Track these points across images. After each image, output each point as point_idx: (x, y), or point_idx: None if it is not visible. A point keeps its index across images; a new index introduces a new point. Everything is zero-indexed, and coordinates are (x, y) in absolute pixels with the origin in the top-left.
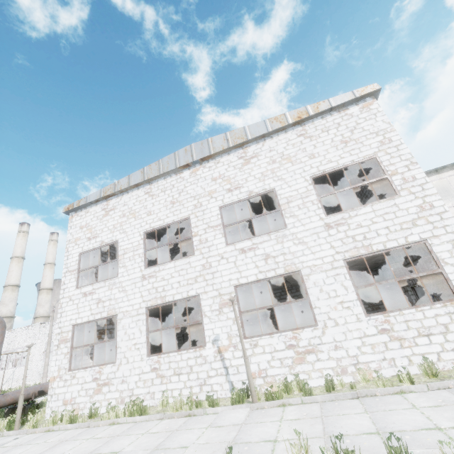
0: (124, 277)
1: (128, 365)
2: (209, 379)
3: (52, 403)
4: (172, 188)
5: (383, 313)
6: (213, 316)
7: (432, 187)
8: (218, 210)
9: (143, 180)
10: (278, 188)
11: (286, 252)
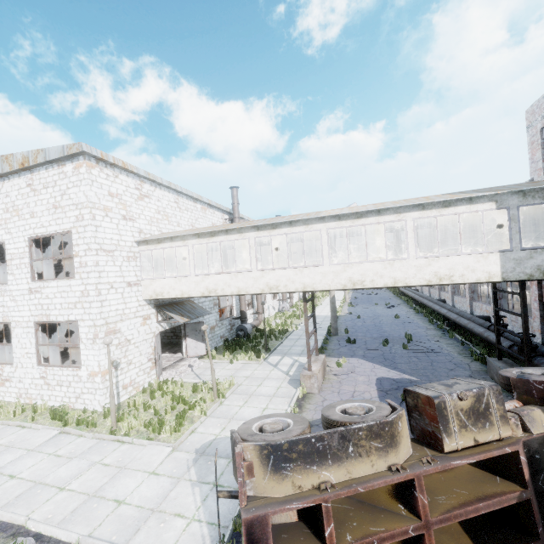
0: None
1: None
2: None
3: None
4: None
5: (46, 366)
6: None
7: (93, 277)
8: None
9: None
10: (7, 242)
11: (5, 305)
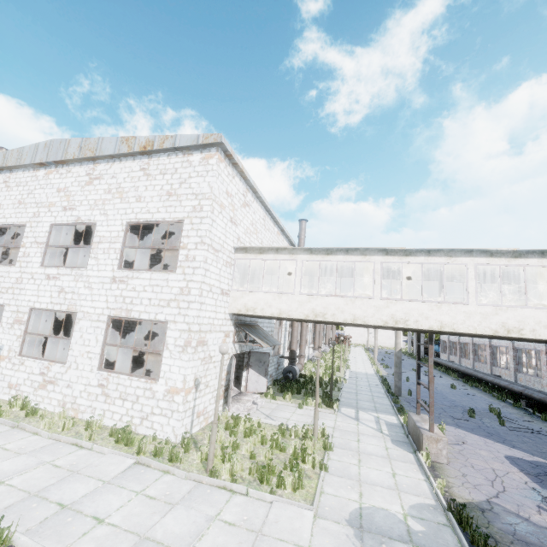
0: None
1: None
2: None
3: None
4: (25, 185)
5: (109, 372)
6: (6, 328)
7: (200, 274)
8: (48, 226)
9: (2, 166)
10: (99, 223)
11: (76, 291)
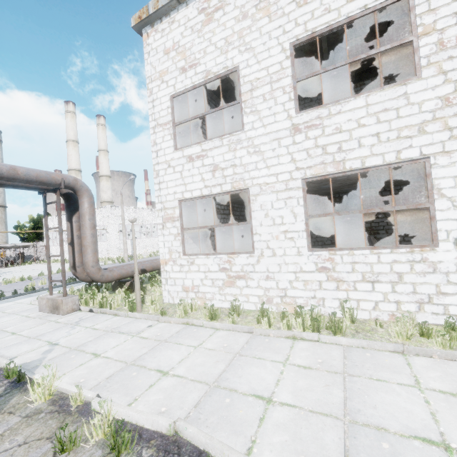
0: (256, 129)
1: (275, 259)
2: (441, 296)
3: (168, 287)
4: None
5: None
6: None
7: None
8: None
9: None
10: None
11: None
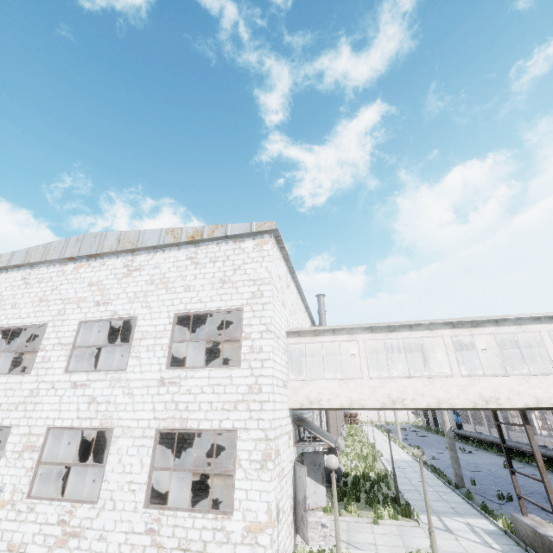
0: None
1: None
2: None
3: None
4: (49, 281)
5: (161, 509)
6: (11, 458)
7: (270, 367)
8: (76, 324)
9: (23, 263)
10: (141, 317)
11: (112, 401)
